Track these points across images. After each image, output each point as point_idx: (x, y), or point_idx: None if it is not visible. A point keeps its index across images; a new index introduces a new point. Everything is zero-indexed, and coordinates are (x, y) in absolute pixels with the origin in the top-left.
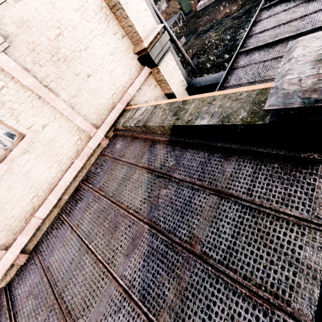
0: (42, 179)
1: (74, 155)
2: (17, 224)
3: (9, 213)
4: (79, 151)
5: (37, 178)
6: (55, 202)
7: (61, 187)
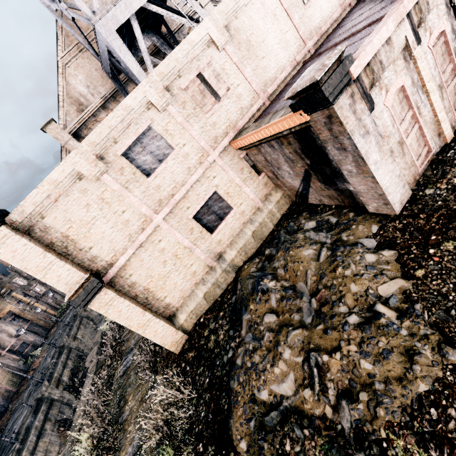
0: (324, 13)
1: (337, 6)
2: (313, 32)
3: (312, 24)
4: (340, 5)
5: (323, 11)
6: (328, 26)
7: (332, 20)
